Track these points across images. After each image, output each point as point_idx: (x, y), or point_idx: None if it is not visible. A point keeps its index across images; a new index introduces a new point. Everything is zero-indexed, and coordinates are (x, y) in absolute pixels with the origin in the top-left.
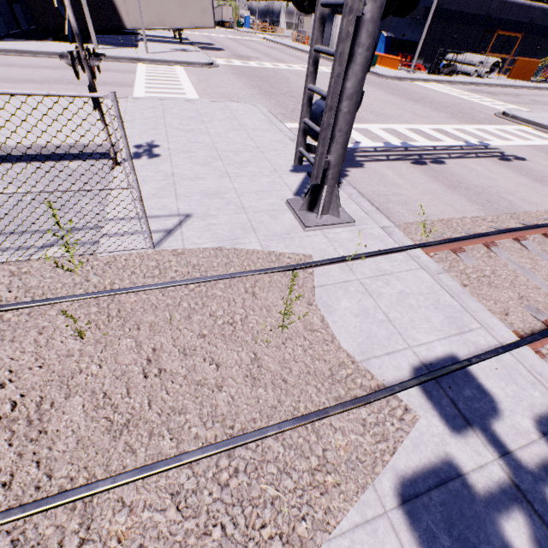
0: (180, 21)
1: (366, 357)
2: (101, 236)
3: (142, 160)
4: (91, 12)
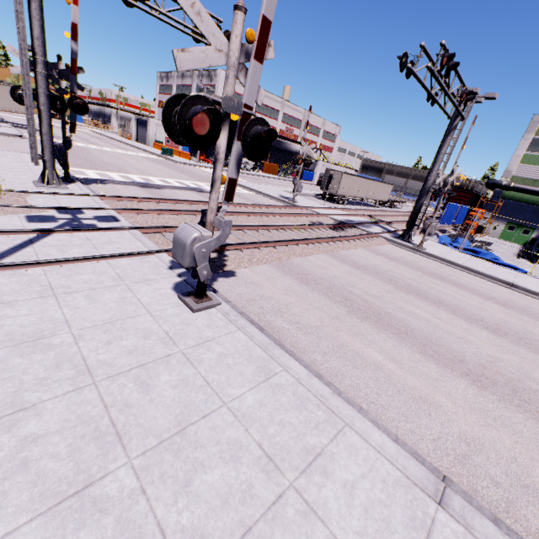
0: None
1: (39, 205)
2: None
3: None
4: None
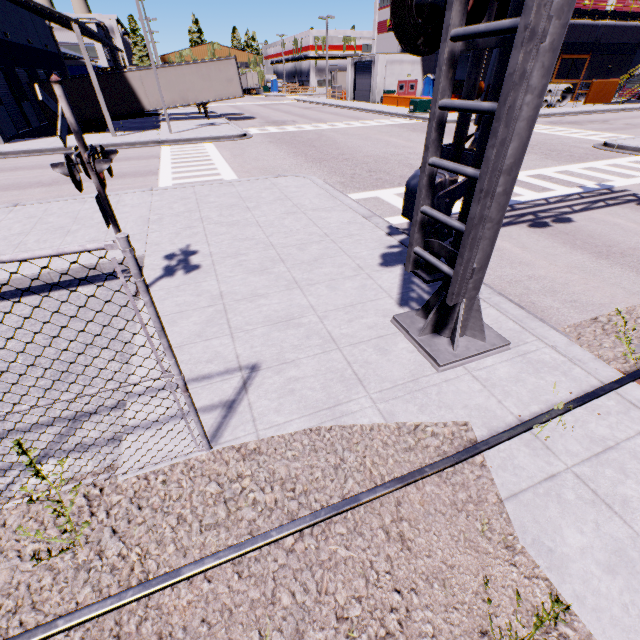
0: (204, 95)
1: None
2: (123, 433)
3: (177, 277)
4: (106, 99)
